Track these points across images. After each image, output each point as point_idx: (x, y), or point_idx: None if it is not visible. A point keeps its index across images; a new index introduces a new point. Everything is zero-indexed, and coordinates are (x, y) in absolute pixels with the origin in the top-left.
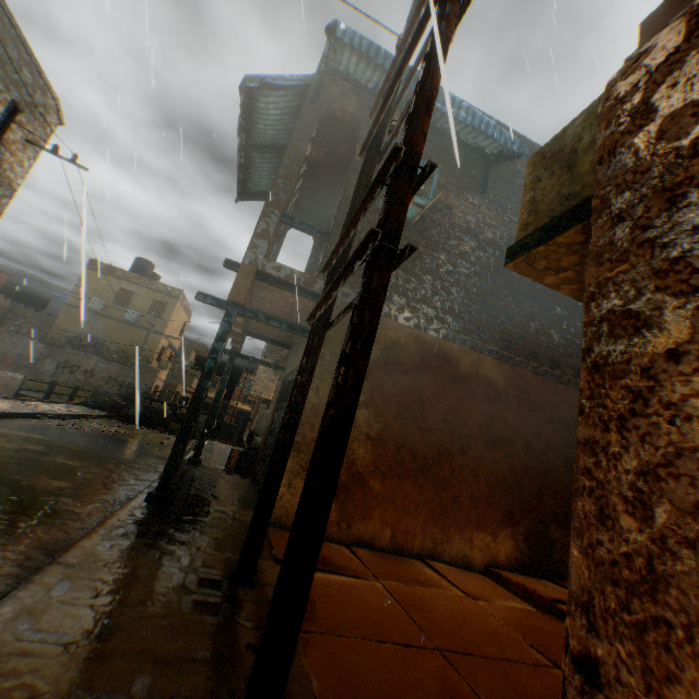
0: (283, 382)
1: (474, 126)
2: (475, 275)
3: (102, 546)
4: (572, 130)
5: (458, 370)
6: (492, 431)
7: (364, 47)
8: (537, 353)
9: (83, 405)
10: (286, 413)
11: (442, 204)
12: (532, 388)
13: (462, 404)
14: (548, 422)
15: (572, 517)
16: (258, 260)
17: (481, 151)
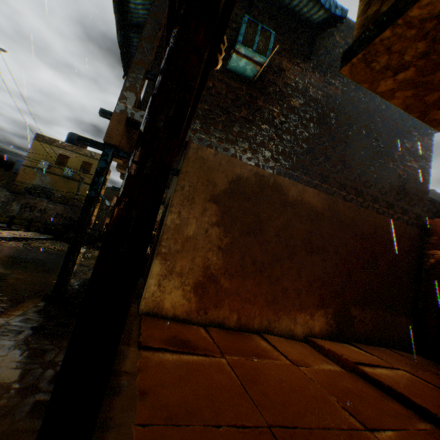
0: (163, 212)
1: None
2: (302, 125)
3: None
4: None
5: (287, 198)
6: (311, 243)
7: None
8: (346, 185)
9: (37, 232)
10: None
11: (277, 68)
12: (342, 211)
13: (290, 223)
14: (352, 235)
15: None
16: (127, 109)
17: (308, 24)
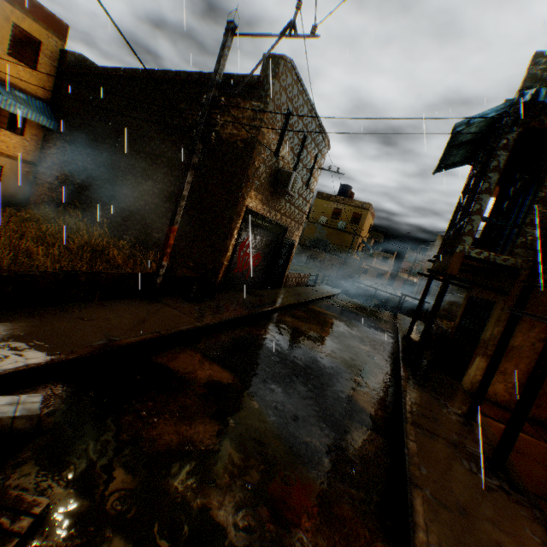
0: (468, 299)
1: None
2: None
3: (410, 387)
4: None
5: None
6: None
7: None
8: None
9: (326, 285)
10: (492, 354)
11: None
12: None
13: None
14: None
15: None
16: (464, 249)
17: None
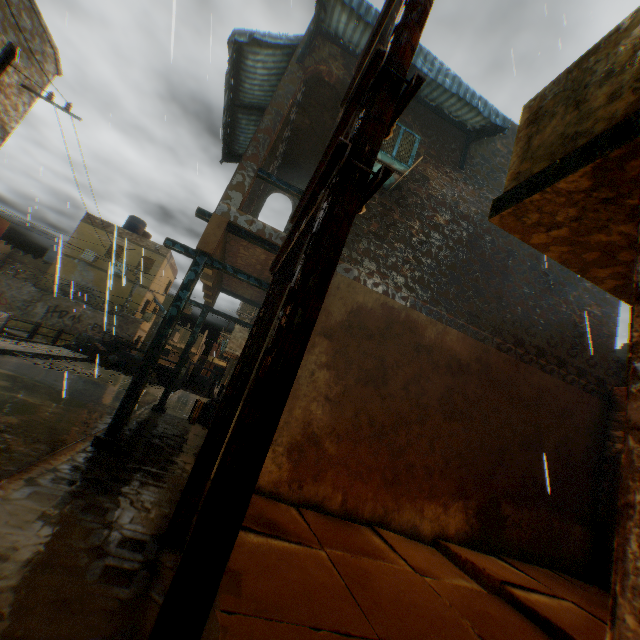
0: None
1: (459, 95)
2: (447, 248)
3: (20, 493)
4: (582, 65)
5: (422, 340)
6: (451, 403)
7: (354, 3)
8: (502, 330)
9: (66, 348)
10: (237, 365)
11: (420, 175)
12: (494, 364)
13: (424, 374)
14: (508, 398)
15: (622, 553)
16: (231, 212)
17: (462, 126)
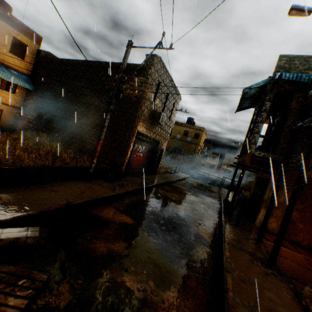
0: (257, 178)
1: None
2: None
3: (227, 225)
4: None
5: None
6: None
7: (293, 77)
8: None
9: (181, 173)
10: (268, 206)
11: None
12: None
13: None
14: None
15: None
16: (252, 151)
17: None
